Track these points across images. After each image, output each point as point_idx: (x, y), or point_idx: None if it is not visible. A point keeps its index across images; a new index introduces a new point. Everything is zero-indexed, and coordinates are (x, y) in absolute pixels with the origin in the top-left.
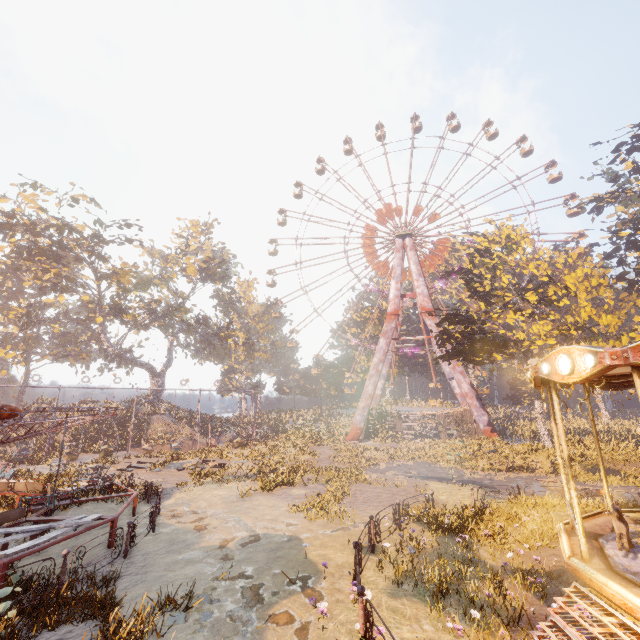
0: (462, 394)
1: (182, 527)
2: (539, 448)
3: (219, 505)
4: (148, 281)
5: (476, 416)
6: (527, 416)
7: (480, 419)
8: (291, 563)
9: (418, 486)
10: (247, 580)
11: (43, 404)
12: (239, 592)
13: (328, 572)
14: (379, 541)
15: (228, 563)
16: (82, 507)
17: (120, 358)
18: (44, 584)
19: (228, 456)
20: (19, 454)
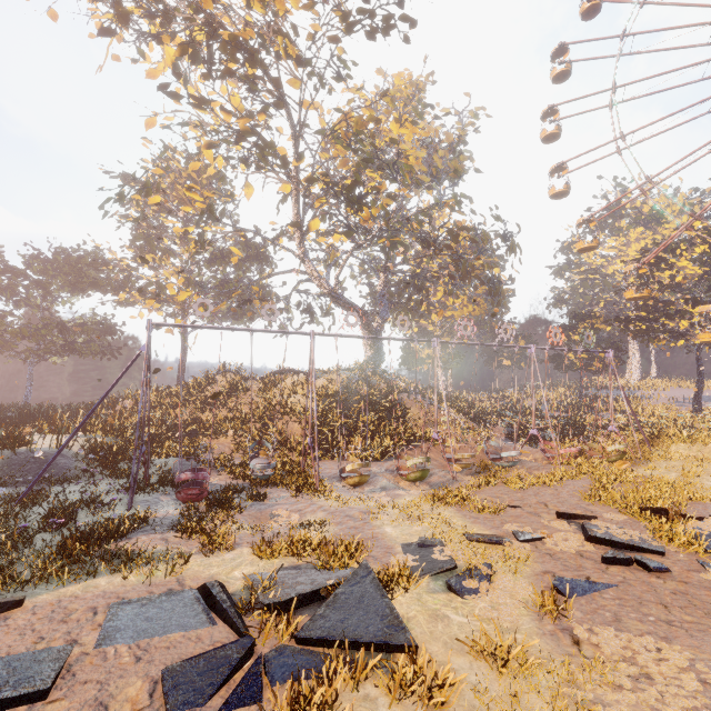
0: None
1: None
2: None
3: None
4: (364, 166)
5: None
6: None
7: None
8: None
9: None
10: None
11: (229, 373)
12: None
13: None
14: None
15: None
16: None
17: (335, 300)
18: None
19: None
20: (263, 467)
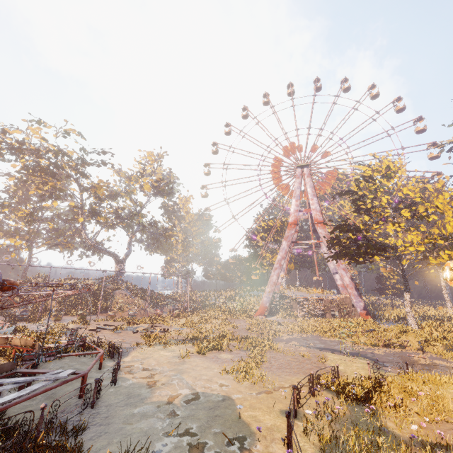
0: (342, 285)
1: (137, 382)
2: (408, 330)
3: (165, 364)
4: (116, 194)
5: (354, 302)
6: (388, 303)
7: (358, 304)
8: (228, 422)
9: (318, 356)
10: (192, 437)
11: (39, 278)
12: (186, 450)
13: (260, 434)
14: (299, 407)
15: (175, 419)
16: (61, 360)
17: (94, 248)
18: (24, 433)
19: (170, 323)
20: (20, 314)
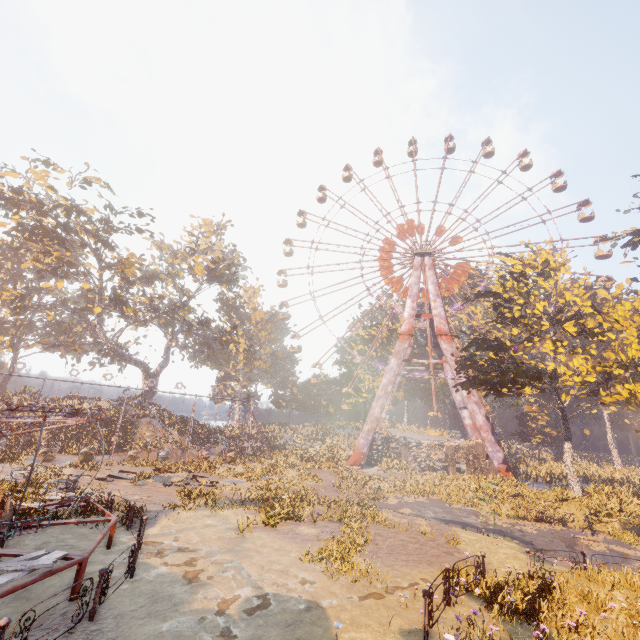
0: (472, 426)
1: (168, 572)
2: (570, 497)
3: (214, 541)
4: (153, 275)
5: (490, 452)
6: (533, 455)
7: (495, 455)
8: None
9: (446, 535)
10: None
11: (26, 395)
12: None
13: None
14: (431, 625)
15: None
16: (46, 530)
17: (114, 353)
18: None
19: (221, 473)
20: None
